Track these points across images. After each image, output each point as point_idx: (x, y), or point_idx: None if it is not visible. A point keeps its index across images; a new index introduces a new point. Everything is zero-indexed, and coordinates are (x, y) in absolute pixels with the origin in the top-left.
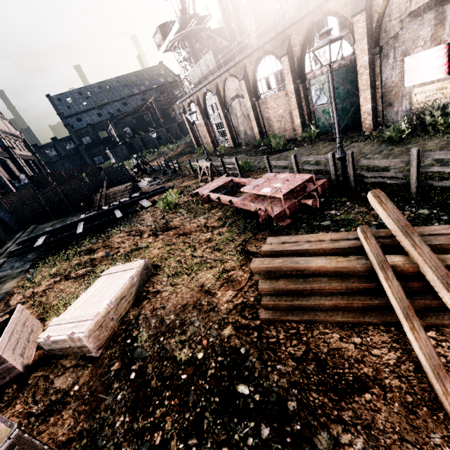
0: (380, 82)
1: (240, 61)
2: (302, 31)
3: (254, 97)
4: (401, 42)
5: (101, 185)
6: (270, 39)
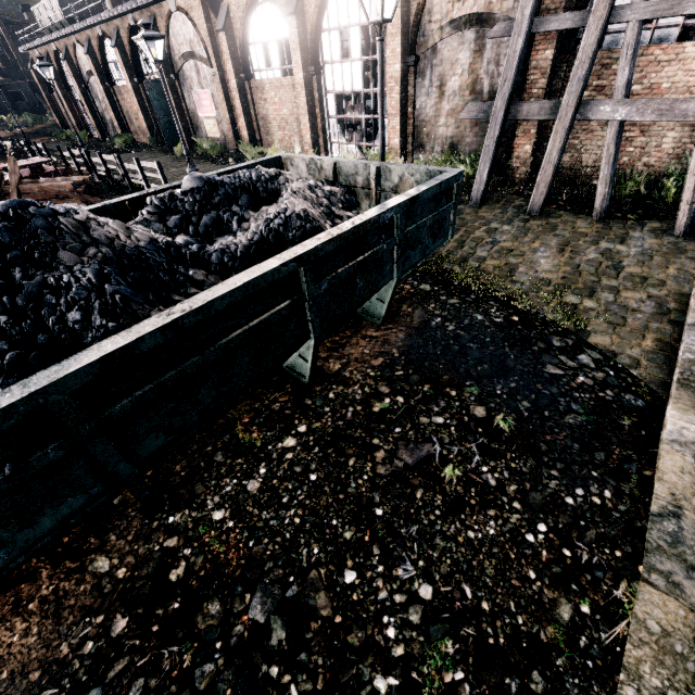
0: (186, 106)
1: (81, 30)
2: (126, 29)
3: (107, 81)
4: (186, 76)
5: None
6: (100, 22)
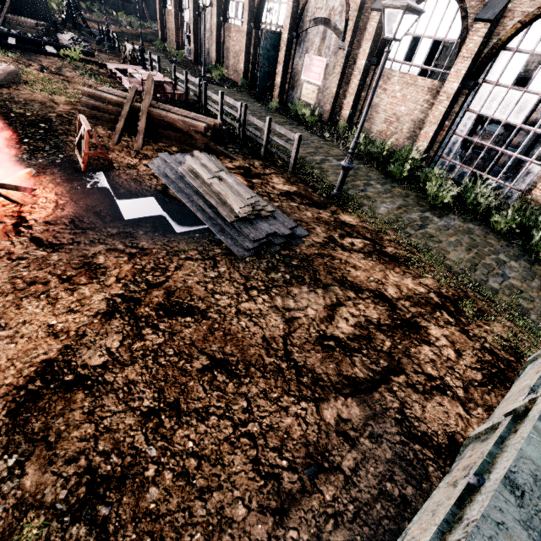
0: (292, 65)
1: None
2: None
3: (222, 16)
4: (307, 39)
5: (2, 4)
6: None
